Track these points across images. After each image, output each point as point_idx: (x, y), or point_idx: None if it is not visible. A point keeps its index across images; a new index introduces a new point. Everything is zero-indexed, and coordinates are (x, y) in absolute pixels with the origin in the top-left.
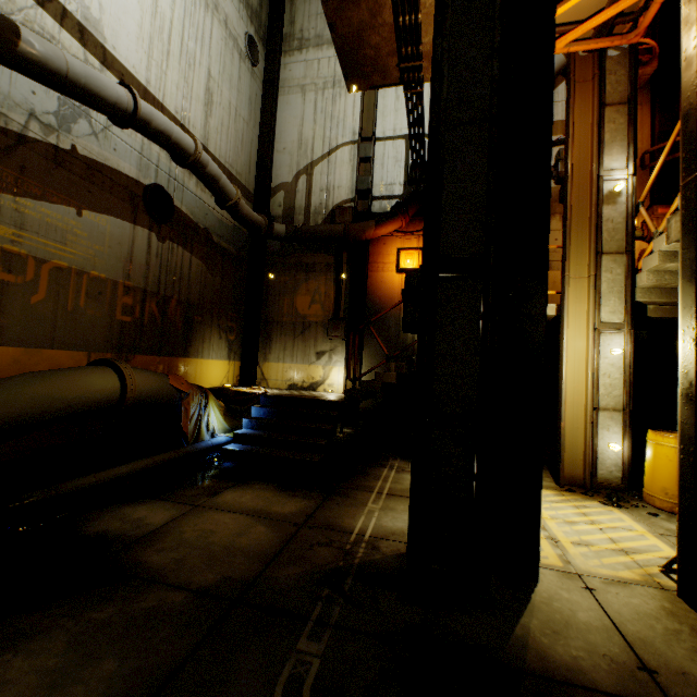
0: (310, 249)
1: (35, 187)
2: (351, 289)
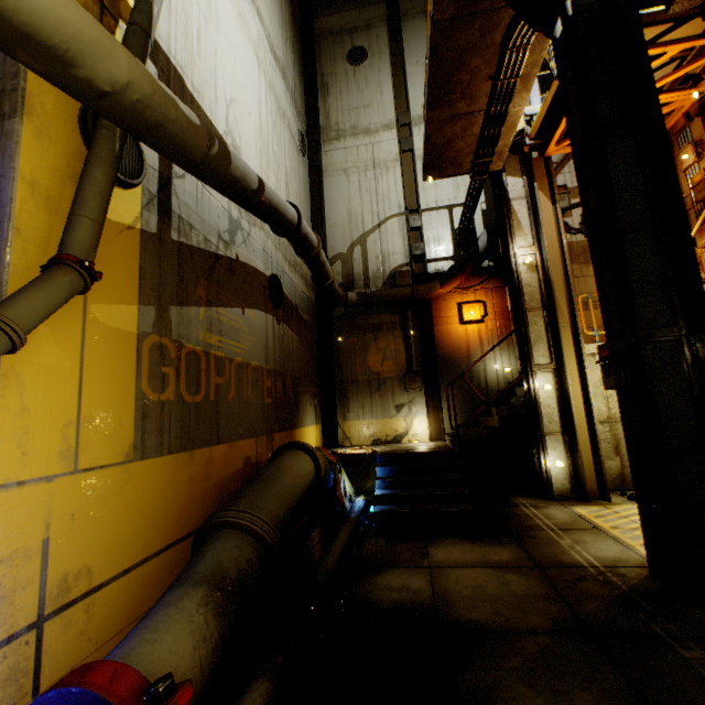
0: (375, 311)
1: (224, 296)
2: (421, 343)
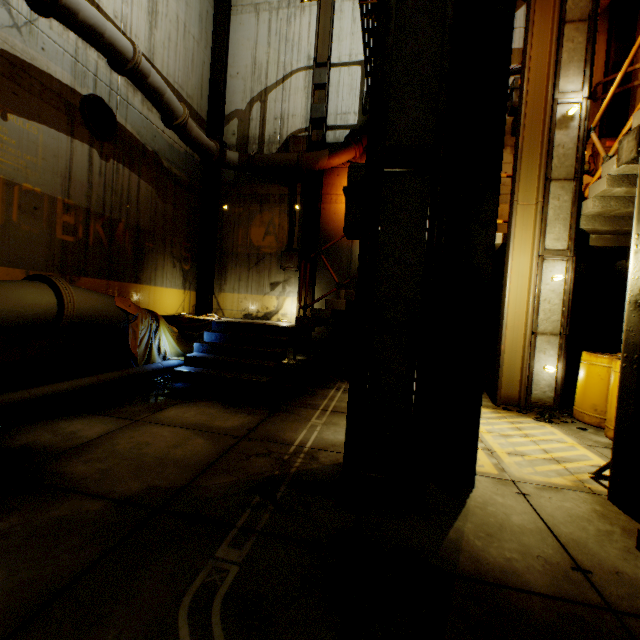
0: (265, 180)
1: None
2: (304, 220)
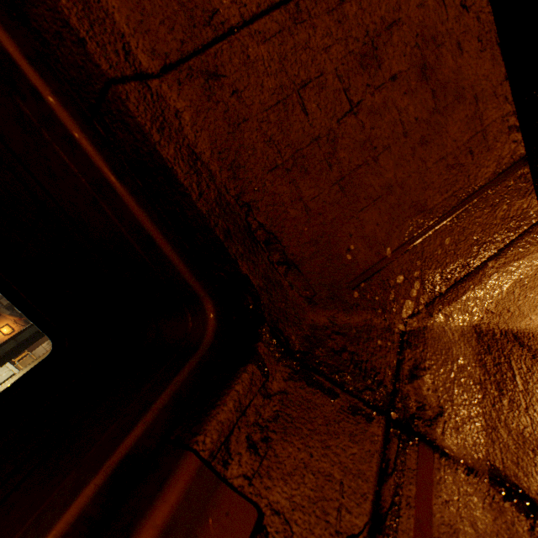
0: None
1: None
2: None
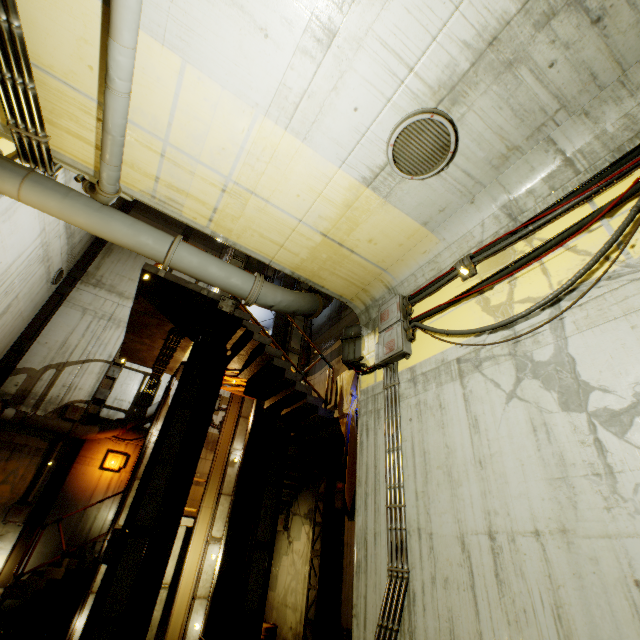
0: (29, 431)
1: None
2: (53, 476)
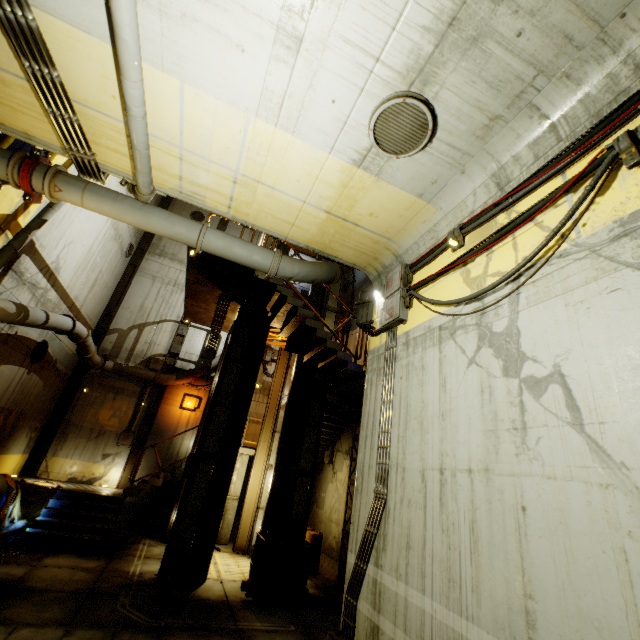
0: (125, 378)
1: None
2: (146, 413)
